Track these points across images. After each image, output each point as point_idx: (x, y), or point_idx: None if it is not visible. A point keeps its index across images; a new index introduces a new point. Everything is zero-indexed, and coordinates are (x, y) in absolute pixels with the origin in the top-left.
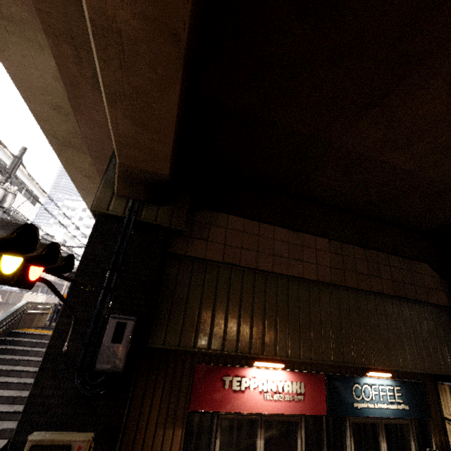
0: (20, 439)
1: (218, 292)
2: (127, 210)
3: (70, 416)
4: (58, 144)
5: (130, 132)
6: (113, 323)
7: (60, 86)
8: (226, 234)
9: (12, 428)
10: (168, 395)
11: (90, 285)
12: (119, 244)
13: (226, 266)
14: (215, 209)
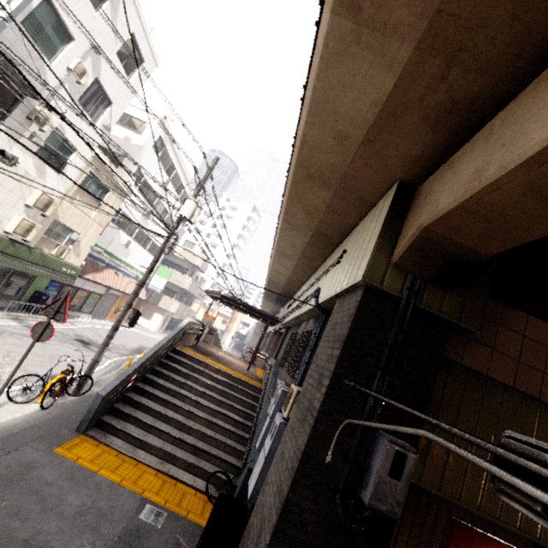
0: (276, 547)
1: (499, 430)
2: (406, 289)
3: (326, 543)
4: (304, 175)
5: (504, 201)
6: (391, 449)
7: (372, 113)
8: (522, 344)
9: (185, 460)
10: (413, 547)
11: (353, 381)
12: (394, 335)
13: (514, 393)
14: (512, 303)
